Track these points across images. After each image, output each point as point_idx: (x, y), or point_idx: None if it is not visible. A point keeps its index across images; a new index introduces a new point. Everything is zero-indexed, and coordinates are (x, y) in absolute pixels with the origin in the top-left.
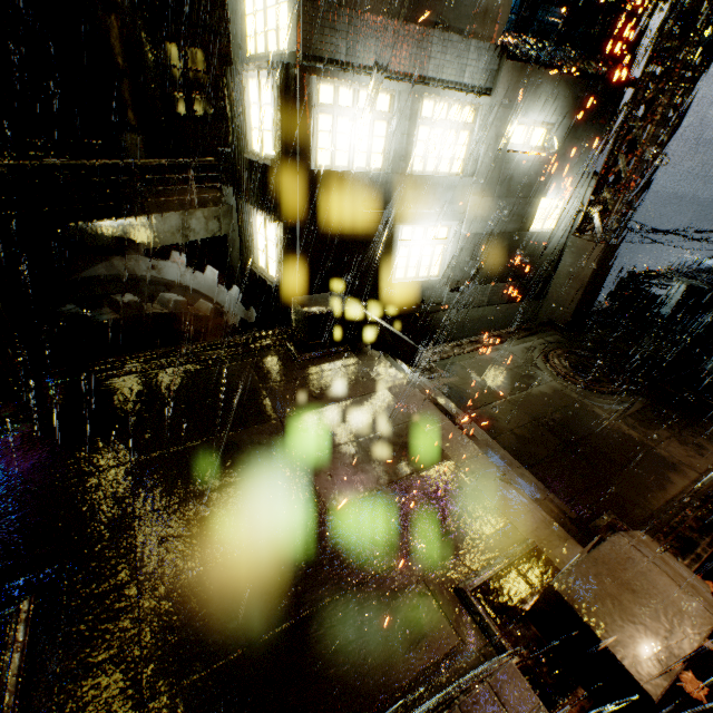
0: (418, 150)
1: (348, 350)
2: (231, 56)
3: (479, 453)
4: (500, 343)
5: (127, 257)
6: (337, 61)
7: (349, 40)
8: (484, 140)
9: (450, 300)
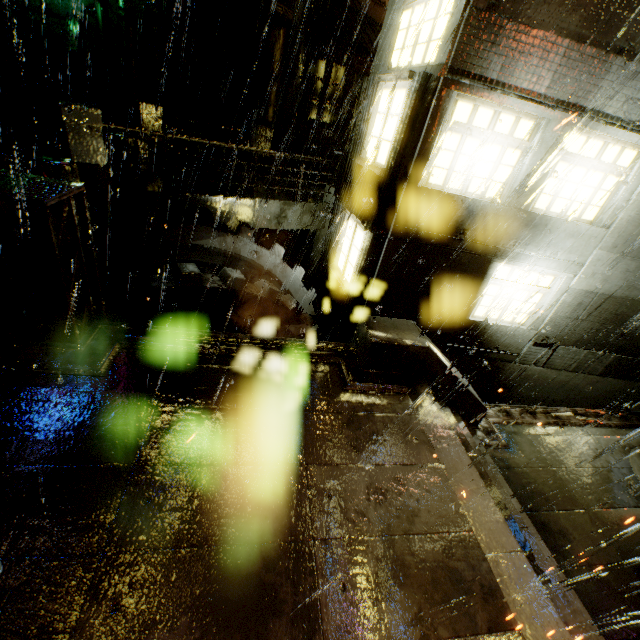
0: (547, 187)
1: (405, 392)
2: (368, 75)
3: (565, 638)
4: (585, 426)
5: (223, 233)
6: (485, 79)
7: (507, 57)
8: (636, 190)
9: (530, 353)
